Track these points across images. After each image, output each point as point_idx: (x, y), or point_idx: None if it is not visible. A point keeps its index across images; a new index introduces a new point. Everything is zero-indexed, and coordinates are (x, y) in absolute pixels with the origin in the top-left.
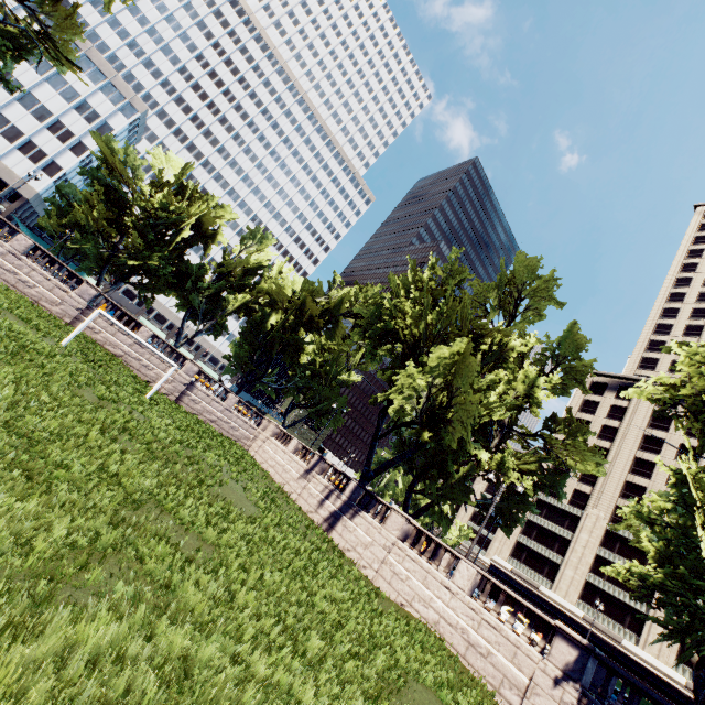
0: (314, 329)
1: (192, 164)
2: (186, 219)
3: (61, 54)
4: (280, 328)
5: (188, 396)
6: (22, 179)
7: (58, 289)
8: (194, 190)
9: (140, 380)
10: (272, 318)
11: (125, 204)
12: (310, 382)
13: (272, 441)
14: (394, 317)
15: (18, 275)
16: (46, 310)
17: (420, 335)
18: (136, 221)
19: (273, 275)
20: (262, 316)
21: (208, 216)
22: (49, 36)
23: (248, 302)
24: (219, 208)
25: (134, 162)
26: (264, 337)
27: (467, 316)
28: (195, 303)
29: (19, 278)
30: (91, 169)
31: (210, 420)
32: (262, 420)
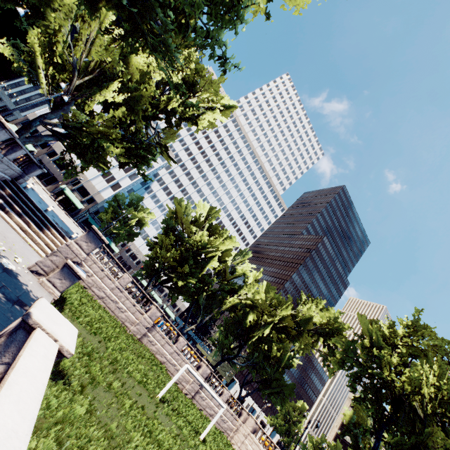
0: (283, 333)
1: (217, 211)
2: (214, 251)
3: (167, 154)
4: (257, 327)
5: (199, 393)
6: (98, 191)
7: (138, 312)
8: (217, 227)
9: (178, 392)
10: (250, 316)
11: (179, 240)
12: (263, 361)
13: (254, 440)
14: (380, 365)
15: (117, 303)
16: (127, 328)
17: (410, 393)
18: (183, 251)
19: (250, 281)
20: (243, 314)
21: (229, 251)
22: (166, 148)
23: (237, 304)
24: (229, 239)
25: (188, 212)
26: (241, 328)
27: (445, 377)
28: (200, 300)
29: (117, 305)
30: (167, 219)
31: (209, 413)
32: (242, 410)
